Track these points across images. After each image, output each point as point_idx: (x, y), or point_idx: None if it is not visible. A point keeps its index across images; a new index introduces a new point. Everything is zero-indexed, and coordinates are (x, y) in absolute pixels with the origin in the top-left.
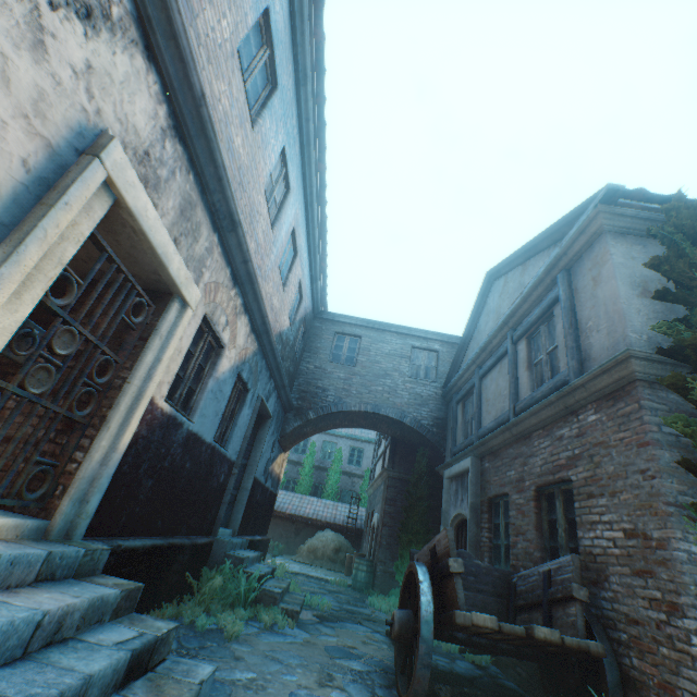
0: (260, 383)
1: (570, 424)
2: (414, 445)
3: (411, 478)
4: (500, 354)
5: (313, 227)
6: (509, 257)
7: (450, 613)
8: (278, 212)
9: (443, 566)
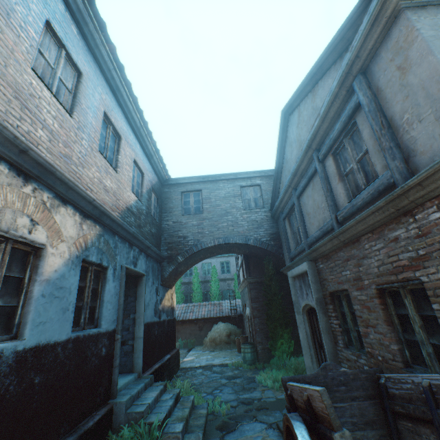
0: (120, 256)
1: (405, 225)
2: (260, 256)
3: (264, 281)
4: (310, 174)
5: (128, 110)
6: (298, 89)
7: None
8: (74, 98)
9: (328, 438)
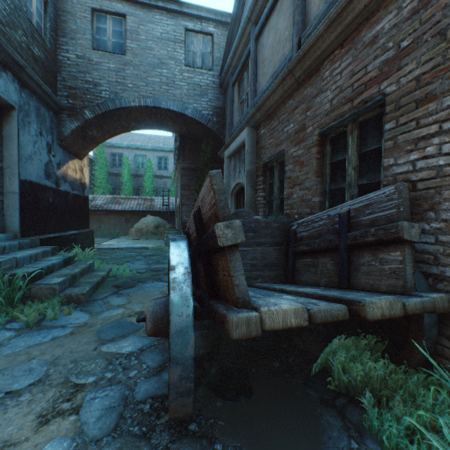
0: None
1: (400, 2)
2: (199, 139)
3: (198, 166)
4: None
5: None
6: None
7: (221, 315)
8: None
9: (209, 238)
